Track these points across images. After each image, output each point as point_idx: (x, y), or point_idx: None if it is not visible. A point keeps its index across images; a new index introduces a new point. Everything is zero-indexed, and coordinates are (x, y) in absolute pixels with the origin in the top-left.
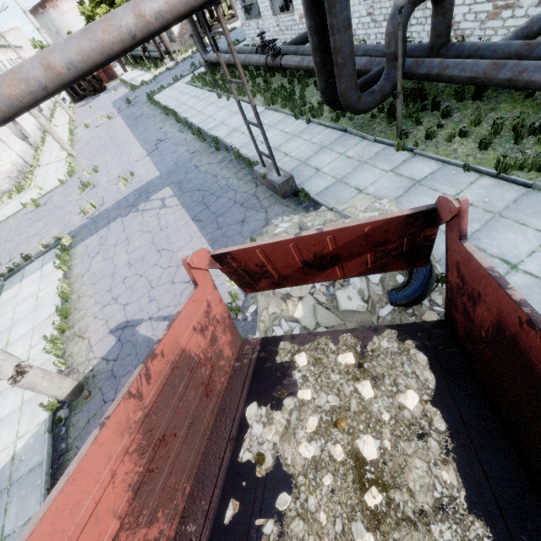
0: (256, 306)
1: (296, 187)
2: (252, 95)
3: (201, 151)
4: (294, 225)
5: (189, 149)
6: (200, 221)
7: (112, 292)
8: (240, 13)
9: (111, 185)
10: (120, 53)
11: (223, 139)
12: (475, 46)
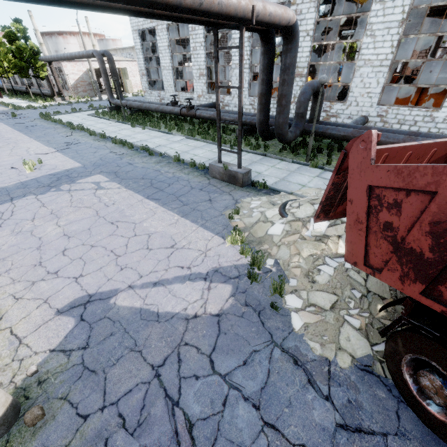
0: (272, 259)
1: (250, 180)
2: (168, 129)
3: (130, 154)
4: (266, 202)
5: (115, 151)
6: (159, 200)
7: (45, 265)
8: (144, 84)
9: (4, 169)
10: (185, 9)
11: (154, 149)
12: (337, 124)
